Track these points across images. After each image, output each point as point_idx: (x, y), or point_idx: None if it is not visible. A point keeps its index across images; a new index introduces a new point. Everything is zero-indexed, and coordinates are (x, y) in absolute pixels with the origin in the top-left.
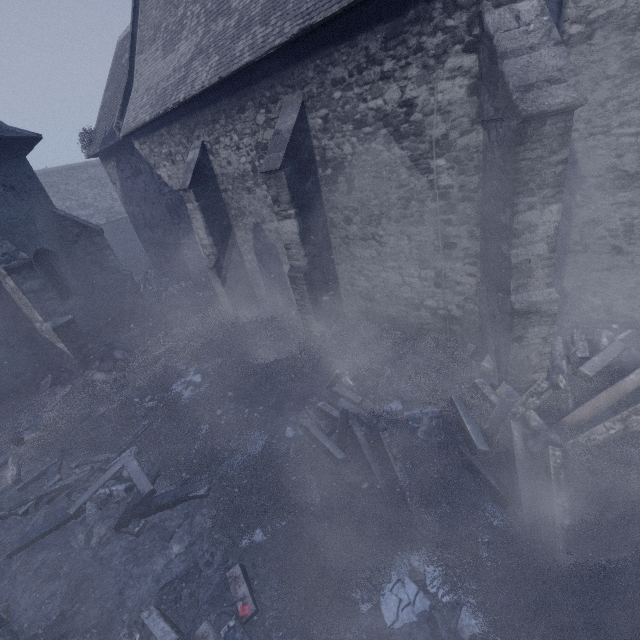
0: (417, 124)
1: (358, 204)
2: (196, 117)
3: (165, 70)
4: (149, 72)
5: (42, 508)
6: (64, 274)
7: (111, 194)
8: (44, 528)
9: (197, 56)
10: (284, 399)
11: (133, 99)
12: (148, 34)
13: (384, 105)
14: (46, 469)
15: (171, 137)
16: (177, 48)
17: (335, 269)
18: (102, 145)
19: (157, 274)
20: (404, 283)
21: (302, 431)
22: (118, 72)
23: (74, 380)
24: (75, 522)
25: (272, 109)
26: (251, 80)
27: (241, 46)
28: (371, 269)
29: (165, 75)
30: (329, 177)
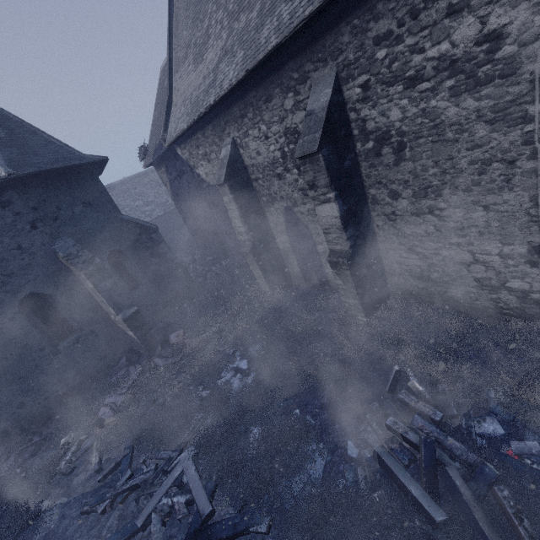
0: (507, 61)
1: (409, 176)
2: (226, 116)
3: (196, 80)
4: (184, 86)
5: (116, 508)
6: (131, 268)
7: (166, 191)
8: (116, 539)
9: (223, 58)
10: (337, 399)
11: (173, 112)
12: (181, 54)
13: (451, 49)
14: (120, 460)
15: (205, 139)
16: (205, 57)
17: (378, 247)
18: (154, 156)
19: (202, 254)
20: (475, 261)
21: (368, 452)
22: (162, 94)
23: (142, 362)
24: (142, 535)
25: (301, 90)
26: (277, 66)
27: (266, 32)
28: (426, 246)
29: (197, 84)
30: (370, 150)
